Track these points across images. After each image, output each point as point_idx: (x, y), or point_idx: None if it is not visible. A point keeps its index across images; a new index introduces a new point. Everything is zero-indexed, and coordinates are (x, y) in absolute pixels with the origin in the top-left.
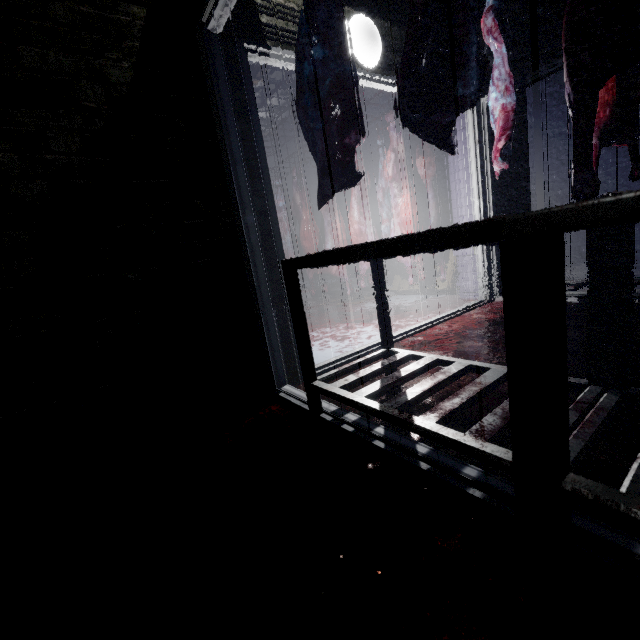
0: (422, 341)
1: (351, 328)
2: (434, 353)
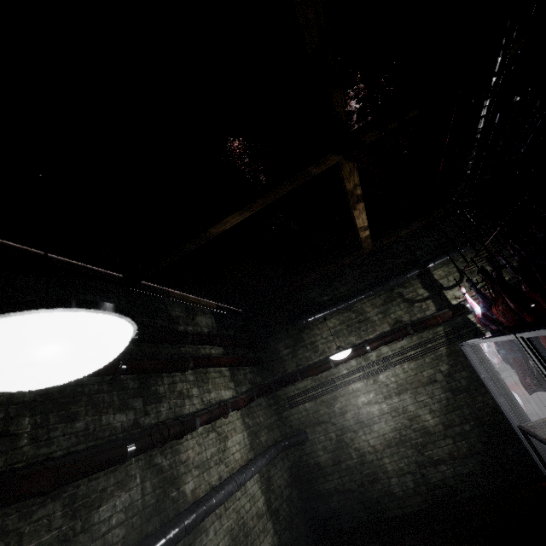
0: None
1: None
2: None
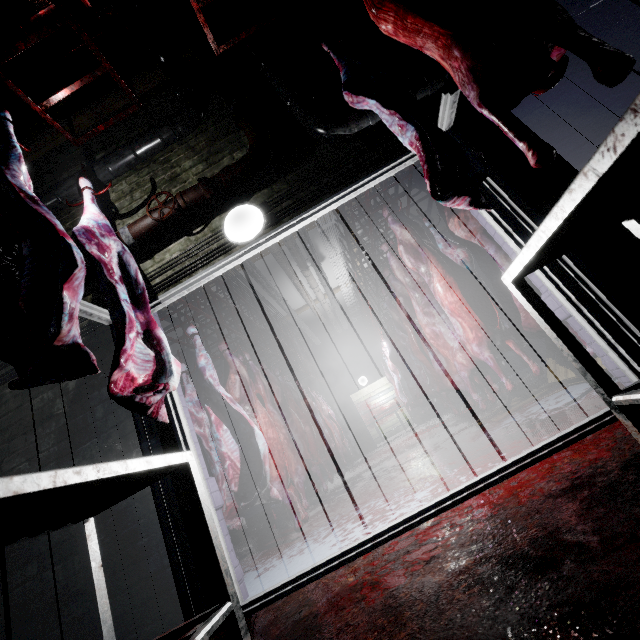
0: (408, 544)
1: (414, 490)
2: (365, 591)
